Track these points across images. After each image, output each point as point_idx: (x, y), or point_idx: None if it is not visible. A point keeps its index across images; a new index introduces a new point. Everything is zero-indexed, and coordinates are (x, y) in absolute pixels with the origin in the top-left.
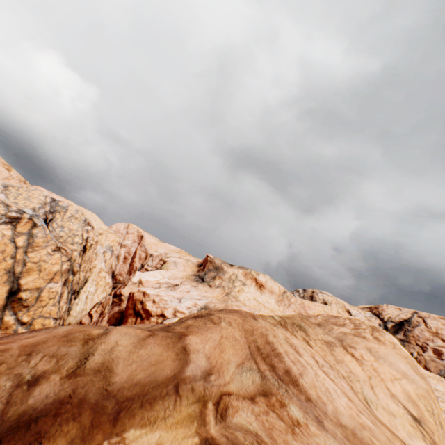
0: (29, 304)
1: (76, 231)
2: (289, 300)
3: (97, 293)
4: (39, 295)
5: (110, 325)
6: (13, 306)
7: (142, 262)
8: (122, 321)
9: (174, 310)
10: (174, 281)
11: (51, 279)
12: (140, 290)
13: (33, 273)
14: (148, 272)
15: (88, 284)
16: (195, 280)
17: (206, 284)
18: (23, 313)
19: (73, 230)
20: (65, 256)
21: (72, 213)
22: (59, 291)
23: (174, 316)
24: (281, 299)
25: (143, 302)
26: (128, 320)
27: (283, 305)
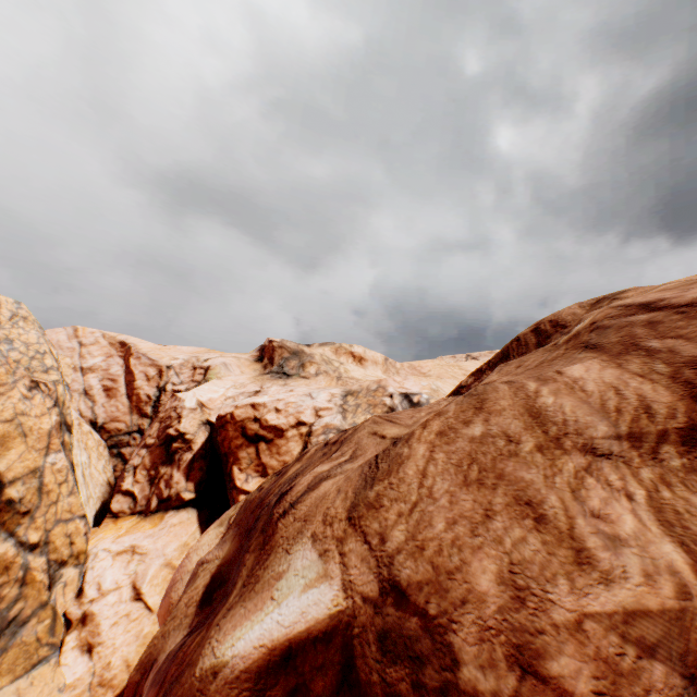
0: (29, 506)
1: (38, 346)
2: (395, 366)
3: (93, 464)
4: (40, 483)
5: (197, 483)
6: (2, 522)
7: (157, 383)
8: (224, 464)
9: (315, 410)
10: (249, 389)
11: (47, 447)
12: (240, 406)
13: (14, 444)
14: (200, 388)
15: (76, 451)
16: (277, 378)
17: (297, 377)
18: (24, 528)
19: (32, 344)
20: (48, 397)
21: (12, 310)
22: (68, 467)
23: (318, 418)
24: (387, 368)
25: (259, 418)
26: (241, 456)
27: (392, 375)
